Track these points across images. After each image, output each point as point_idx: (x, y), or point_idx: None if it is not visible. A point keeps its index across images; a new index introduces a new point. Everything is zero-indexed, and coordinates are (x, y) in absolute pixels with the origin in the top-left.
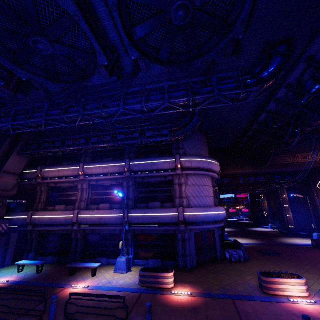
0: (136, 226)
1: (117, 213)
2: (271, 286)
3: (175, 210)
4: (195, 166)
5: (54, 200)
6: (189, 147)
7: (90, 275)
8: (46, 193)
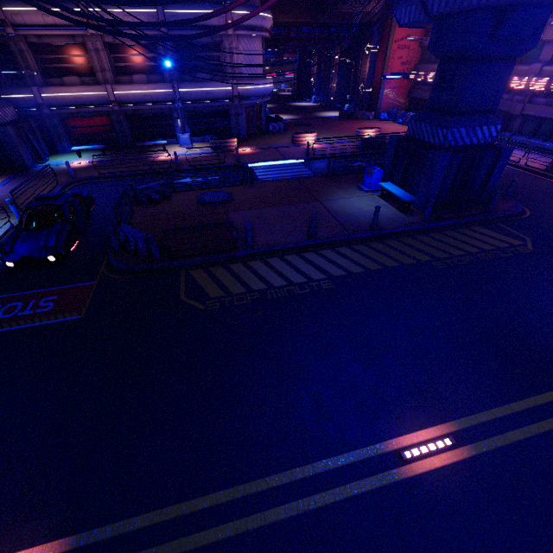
0: (189, 103)
1: (165, 88)
2: (298, 140)
3: (229, 84)
4: (248, 24)
5: (52, 68)
6: None
7: (162, 151)
8: (31, 56)
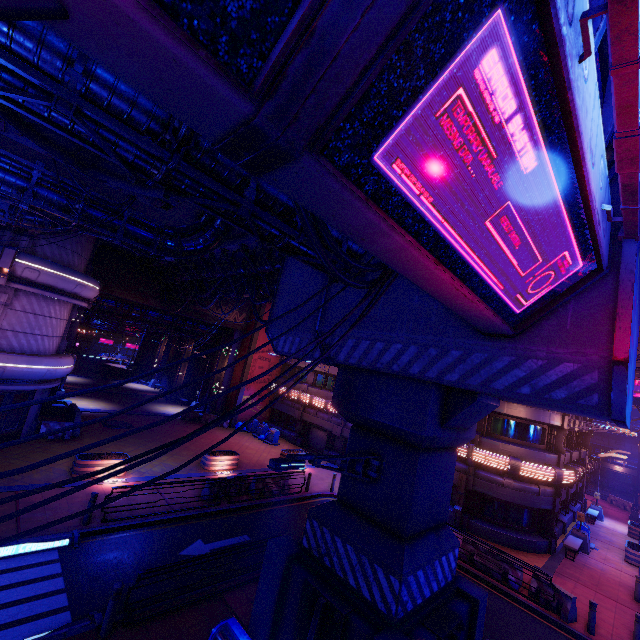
0: None
1: None
2: (85, 470)
3: None
4: (46, 282)
5: None
6: (49, 239)
7: None
8: None
